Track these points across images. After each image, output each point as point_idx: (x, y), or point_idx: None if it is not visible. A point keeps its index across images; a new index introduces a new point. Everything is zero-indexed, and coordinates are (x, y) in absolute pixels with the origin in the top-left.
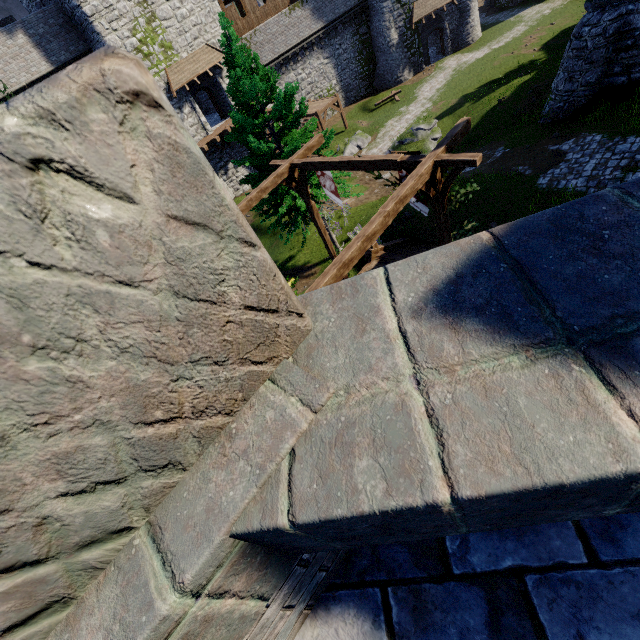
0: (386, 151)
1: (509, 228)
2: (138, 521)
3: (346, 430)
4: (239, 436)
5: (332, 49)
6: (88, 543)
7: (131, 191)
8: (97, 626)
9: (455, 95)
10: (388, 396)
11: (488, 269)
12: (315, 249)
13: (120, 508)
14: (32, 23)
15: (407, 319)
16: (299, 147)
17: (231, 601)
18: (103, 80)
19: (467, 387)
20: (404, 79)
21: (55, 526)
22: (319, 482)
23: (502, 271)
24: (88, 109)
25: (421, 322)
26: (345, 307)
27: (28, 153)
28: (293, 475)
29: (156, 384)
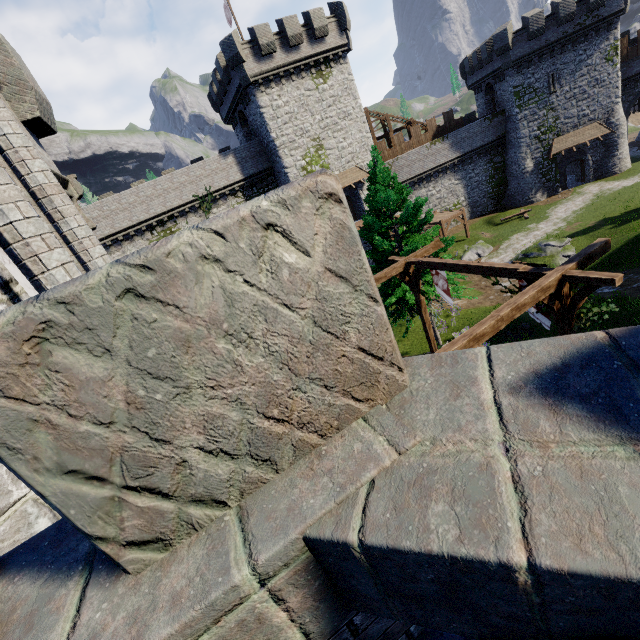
0: (508, 261)
1: (628, 331)
2: (232, 501)
3: (426, 475)
4: (327, 457)
5: (464, 173)
6: (197, 499)
7: (310, 249)
8: (183, 573)
9: (595, 217)
10: (473, 455)
11: (599, 363)
12: (416, 342)
13: (226, 481)
14: (240, 150)
15: (504, 393)
16: (418, 248)
17: (283, 616)
18: (316, 186)
19: (560, 464)
20: (536, 200)
21: (186, 471)
22: (393, 513)
23: (615, 367)
24: (303, 200)
25: (518, 398)
26: (443, 373)
27: (267, 220)
28: (369, 501)
29: (281, 387)
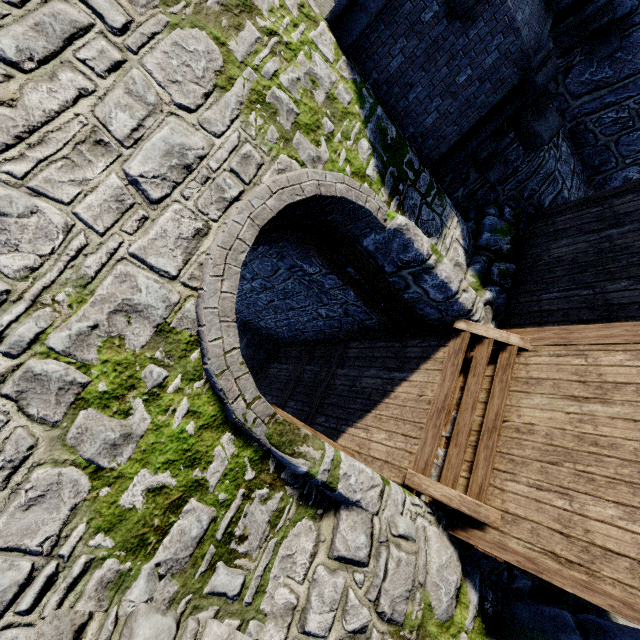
0: None
1: None
2: None
3: None
4: None
5: None
6: None
7: None
8: None
9: None
10: None
11: None
12: None
13: None
14: None
15: None
16: None
17: None
18: None
19: None
20: None
21: None
22: None
23: None
24: None
25: None
26: None
27: None
28: None
29: None
